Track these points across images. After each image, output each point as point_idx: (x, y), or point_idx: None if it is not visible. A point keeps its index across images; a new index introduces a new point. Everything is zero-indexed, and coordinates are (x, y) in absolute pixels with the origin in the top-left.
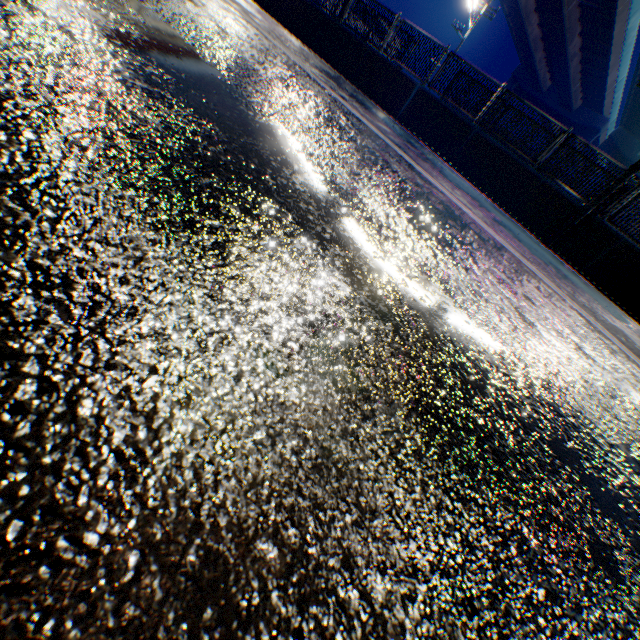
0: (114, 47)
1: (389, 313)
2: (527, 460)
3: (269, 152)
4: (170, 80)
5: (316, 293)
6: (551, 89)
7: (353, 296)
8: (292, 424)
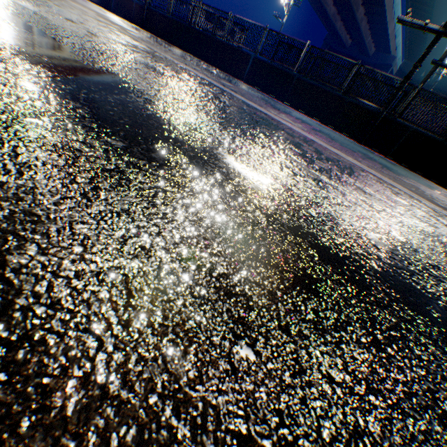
0: None
1: (160, 158)
2: (257, 233)
3: (93, 84)
4: (16, 48)
5: (86, 144)
6: (352, 45)
7: (126, 148)
8: (2, 197)
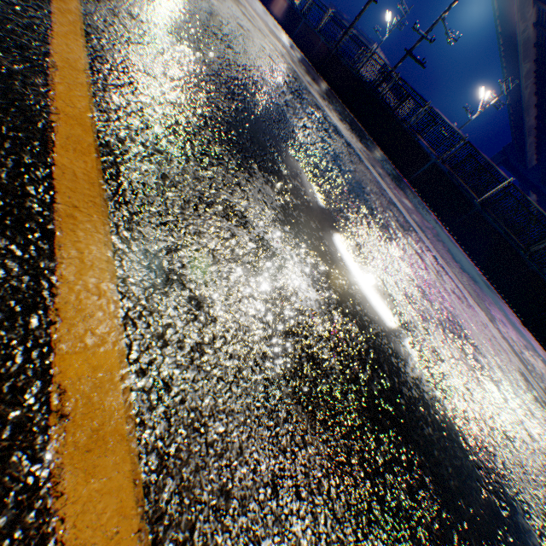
0: (287, 238)
1: None
2: None
3: (385, 337)
4: (319, 263)
5: None
6: (535, 167)
7: None
8: None
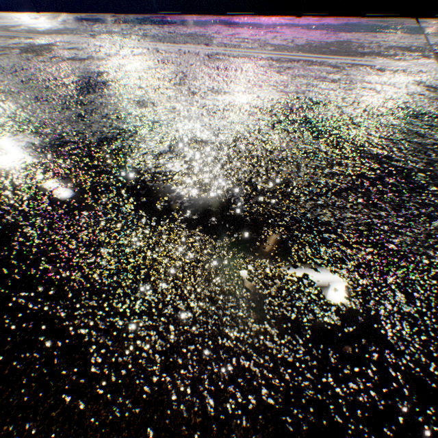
0: None
1: None
2: None
3: None
4: None
5: None
6: None
7: None
8: None
